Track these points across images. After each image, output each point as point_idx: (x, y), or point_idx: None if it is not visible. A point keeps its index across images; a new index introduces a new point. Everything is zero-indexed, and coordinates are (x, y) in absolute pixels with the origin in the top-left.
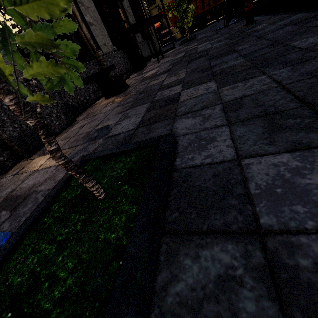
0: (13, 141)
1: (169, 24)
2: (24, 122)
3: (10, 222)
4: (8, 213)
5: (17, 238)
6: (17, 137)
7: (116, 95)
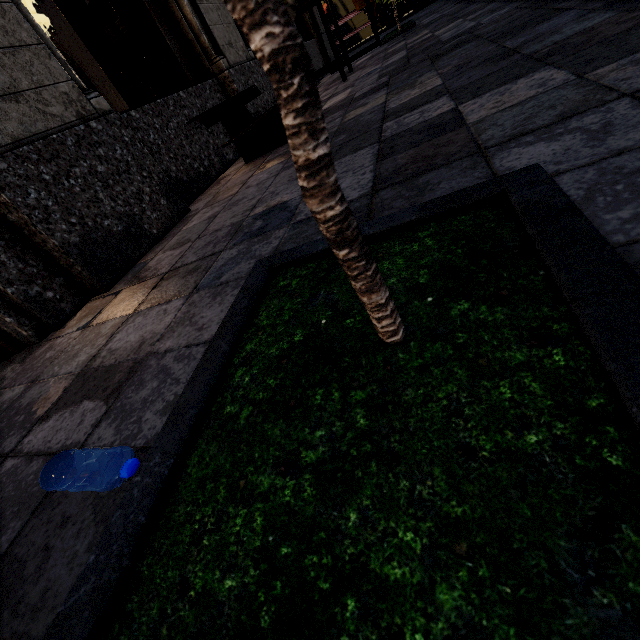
0: (71, 254)
1: (346, 8)
2: (88, 213)
3: (114, 425)
4: (99, 405)
5: (169, 462)
6: (78, 246)
7: (269, 151)
